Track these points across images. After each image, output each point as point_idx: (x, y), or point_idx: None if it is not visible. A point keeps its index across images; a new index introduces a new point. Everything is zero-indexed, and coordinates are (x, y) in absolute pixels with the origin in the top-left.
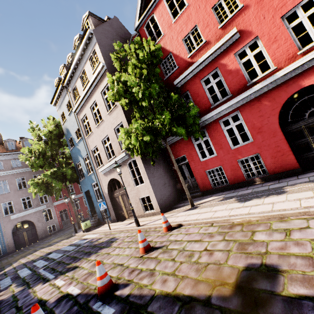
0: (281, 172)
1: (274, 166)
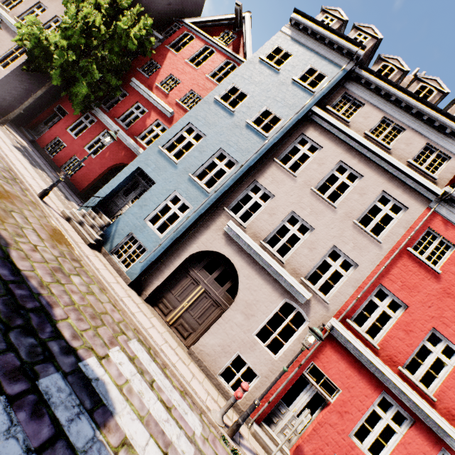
0: (73, 184)
1: (77, 178)
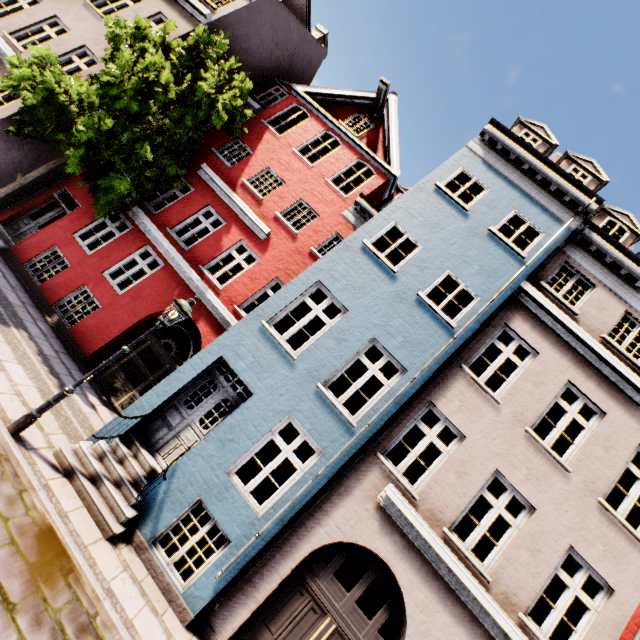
0: (75, 341)
1: (84, 330)
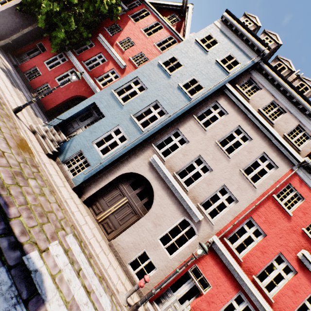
0: (42, 104)
1: (46, 100)
